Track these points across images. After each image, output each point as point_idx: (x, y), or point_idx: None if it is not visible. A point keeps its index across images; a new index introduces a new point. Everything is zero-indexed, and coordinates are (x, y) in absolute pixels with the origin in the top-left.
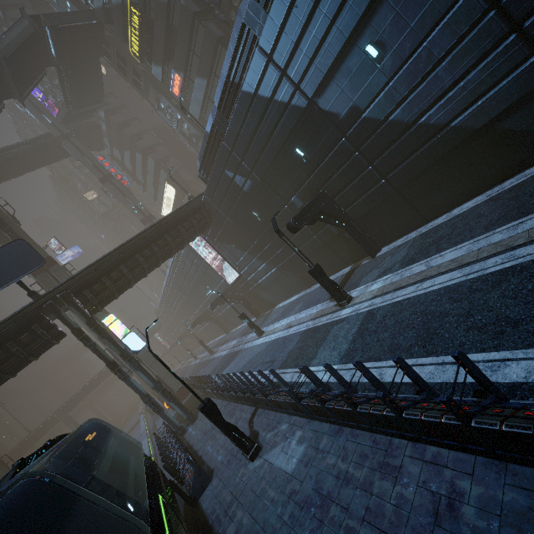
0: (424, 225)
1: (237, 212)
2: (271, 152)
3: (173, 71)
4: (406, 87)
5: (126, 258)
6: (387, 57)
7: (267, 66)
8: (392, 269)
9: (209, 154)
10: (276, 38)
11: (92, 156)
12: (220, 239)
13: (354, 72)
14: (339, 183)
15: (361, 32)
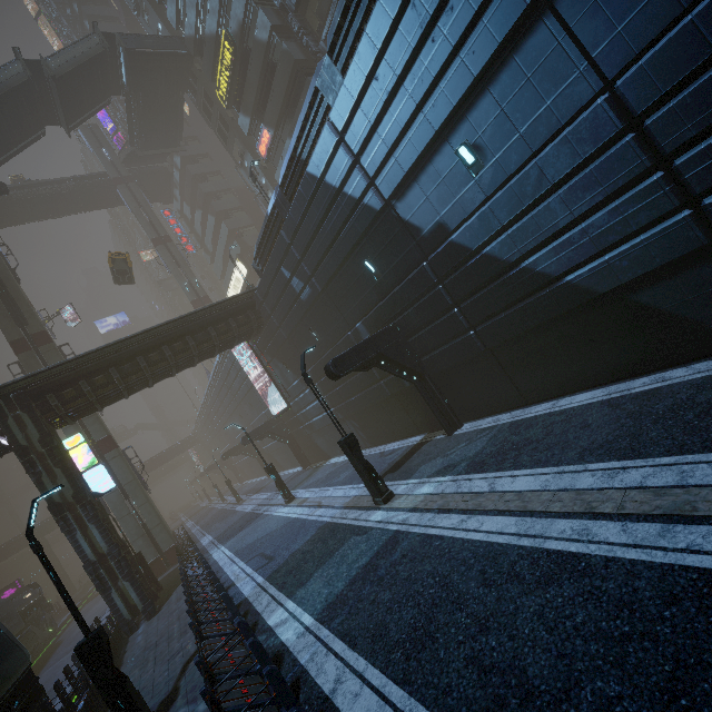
0: (522, 408)
1: (291, 323)
2: (336, 257)
3: (262, 125)
4: (508, 213)
5: (122, 359)
6: (486, 168)
7: (338, 147)
8: (455, 469)
9: (268, 241)
10: (350, 114)
11: (150, 209)
12: (270, 353)
13: (443, 177)
14: (415, 321)
15: (455, 127)
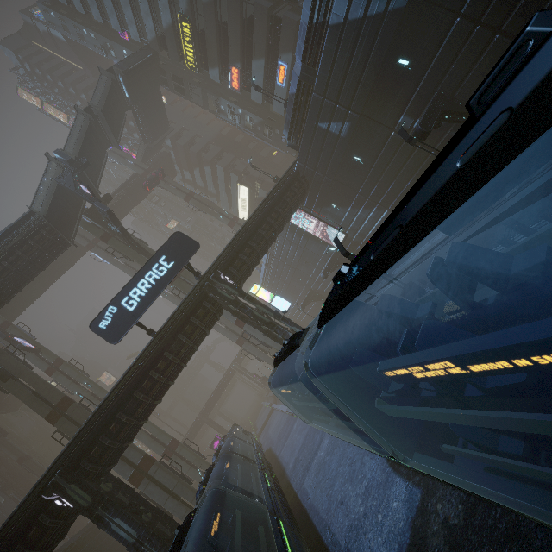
0: None
1: (335, 165)
2: (369, 78)
3: (229, 66)
4: None
5: (251, 235)
6: None
7: None
8: None
9: (297, 117)
10: None
11: (172, 181)
12: (319, 204)
13: None
14: (457, 75)
15: None
